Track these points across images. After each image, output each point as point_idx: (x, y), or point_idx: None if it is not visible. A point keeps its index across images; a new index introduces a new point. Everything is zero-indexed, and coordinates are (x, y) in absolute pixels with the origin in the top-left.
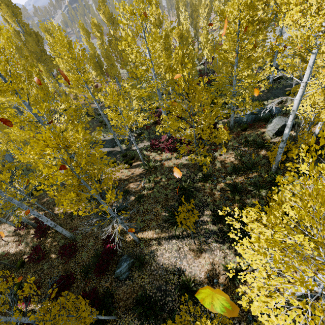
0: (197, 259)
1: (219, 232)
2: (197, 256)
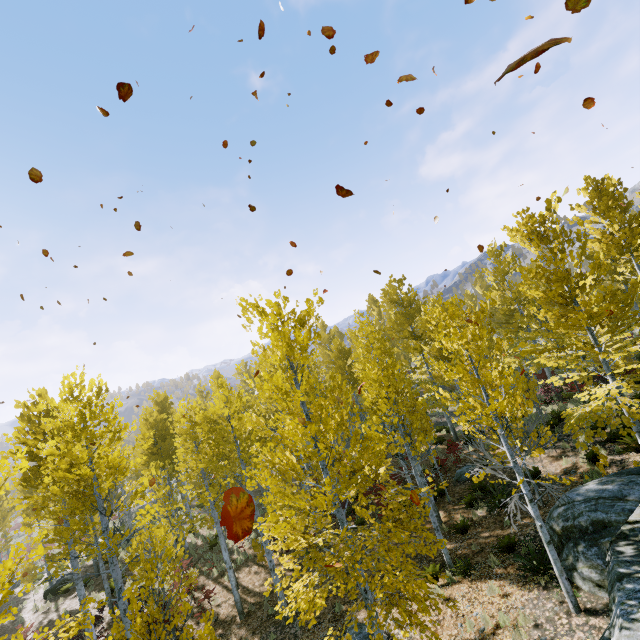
0: (555, 462)
1: (592, 443)
2: (556, 460)
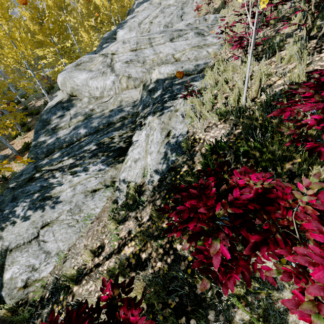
0: None
1: None
2: None
